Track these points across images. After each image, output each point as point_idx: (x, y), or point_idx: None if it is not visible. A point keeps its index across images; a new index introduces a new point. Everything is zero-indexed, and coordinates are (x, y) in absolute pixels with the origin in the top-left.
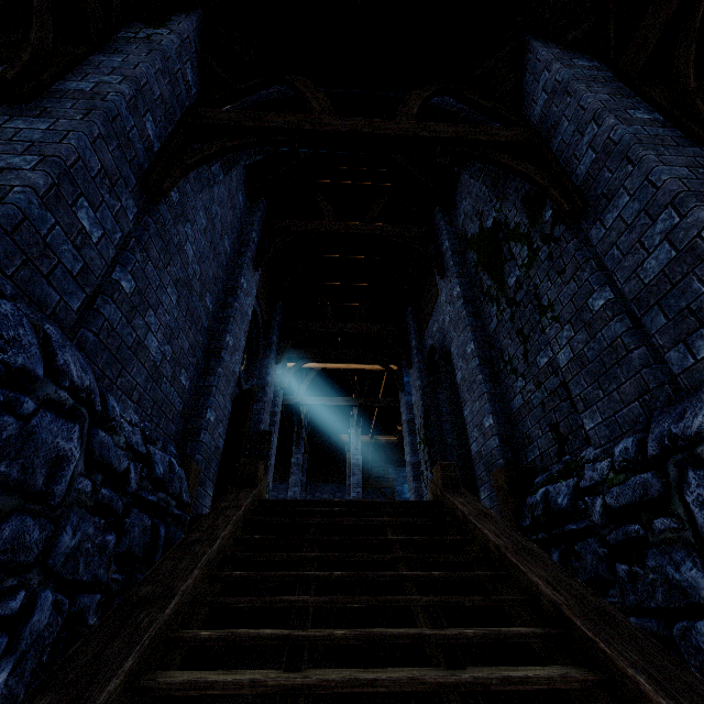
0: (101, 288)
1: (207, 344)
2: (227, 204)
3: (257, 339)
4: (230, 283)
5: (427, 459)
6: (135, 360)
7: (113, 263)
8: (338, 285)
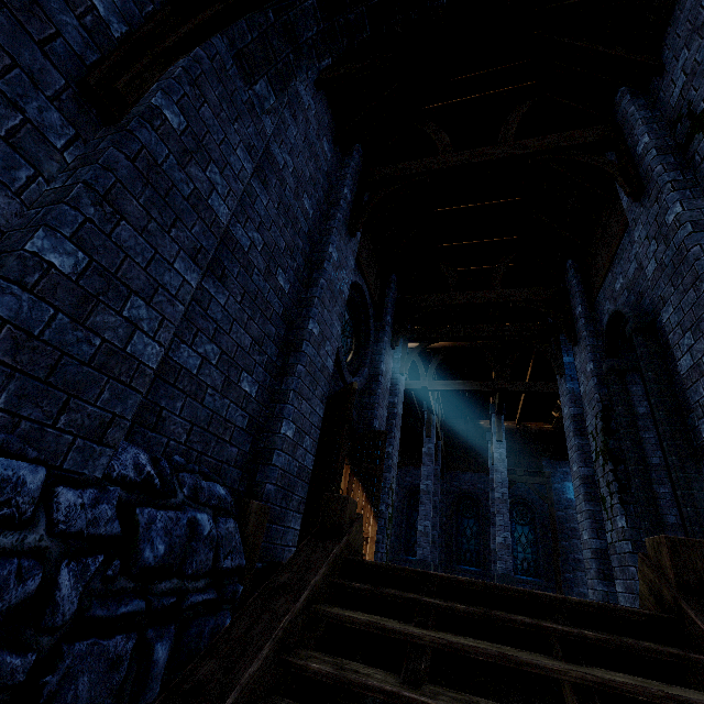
0: (2, 269)
1: (284, 335)
2: (303, 152)
3: (367, 321)
4: (315, 255)
5: (611, 480)
6: (106, 379)
7: (38, 225)
8: (464, 245)
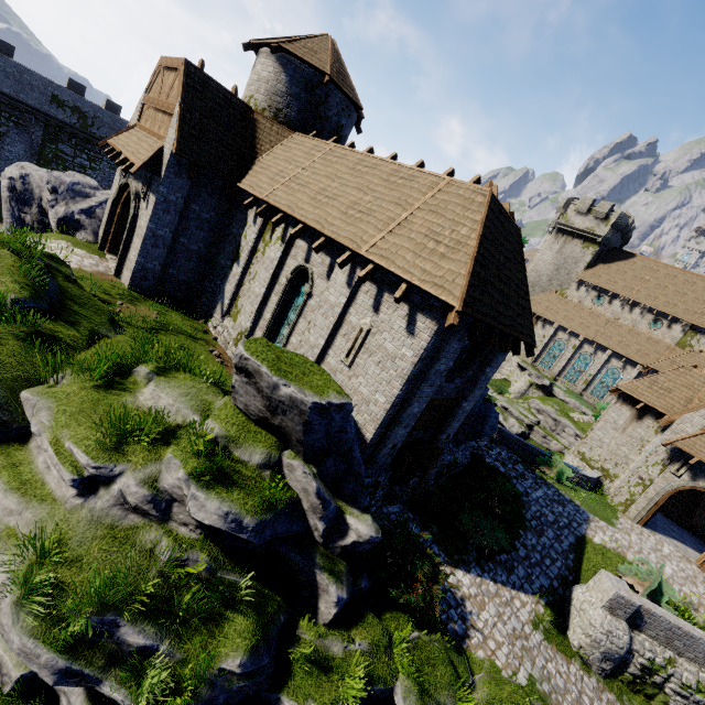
0: None
1: None
2: None
3: None
4: None
5: None
6: None
7: None
8: None
